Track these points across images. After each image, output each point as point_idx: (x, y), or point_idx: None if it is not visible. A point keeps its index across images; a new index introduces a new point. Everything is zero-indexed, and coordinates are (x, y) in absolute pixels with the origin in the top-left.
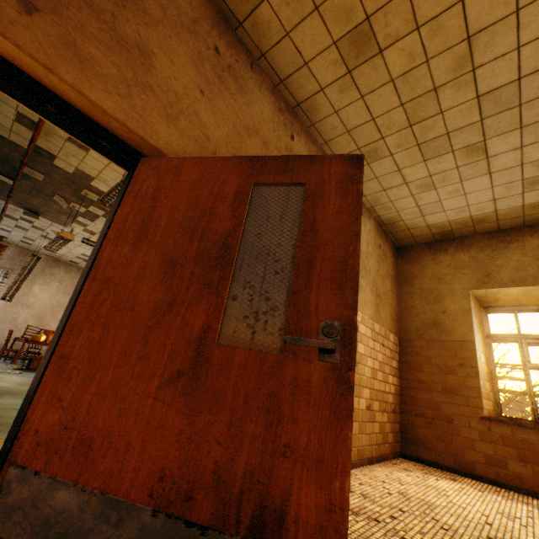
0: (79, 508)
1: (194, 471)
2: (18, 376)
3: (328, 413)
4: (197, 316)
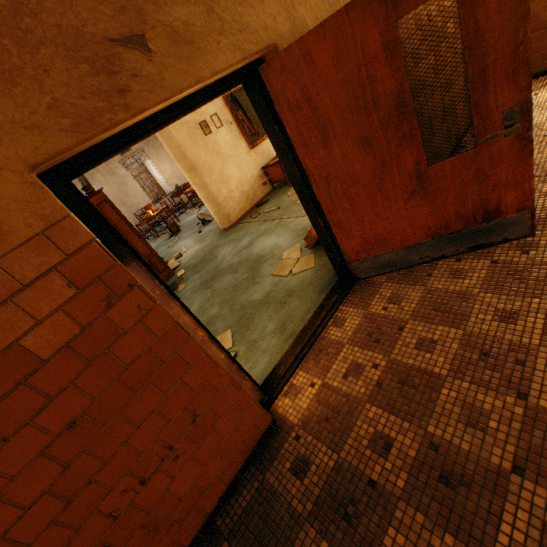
0: (395, 256)
1: (444, 220)
2: (183, 240)
3: (516, 160)
4: (406, 161)
